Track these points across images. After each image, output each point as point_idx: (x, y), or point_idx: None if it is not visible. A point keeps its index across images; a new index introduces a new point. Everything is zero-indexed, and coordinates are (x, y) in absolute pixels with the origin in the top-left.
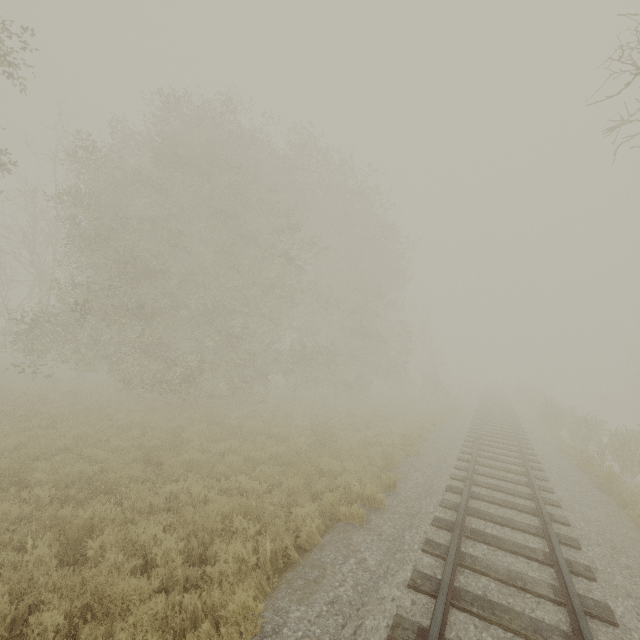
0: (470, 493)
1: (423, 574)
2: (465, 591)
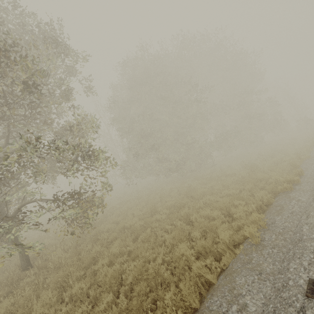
0: None
1: None
2: None
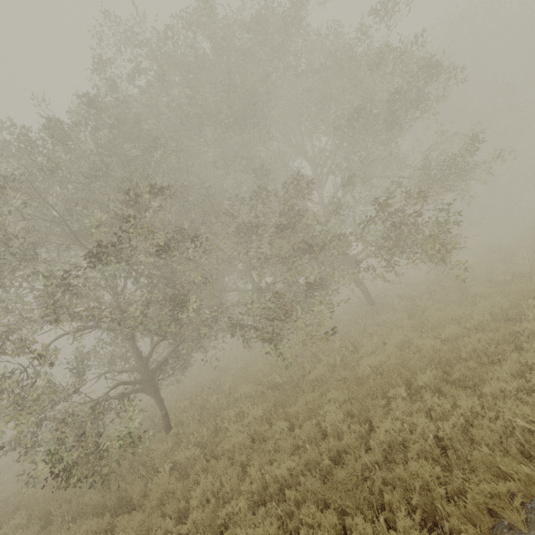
0: None
1: None
2: None
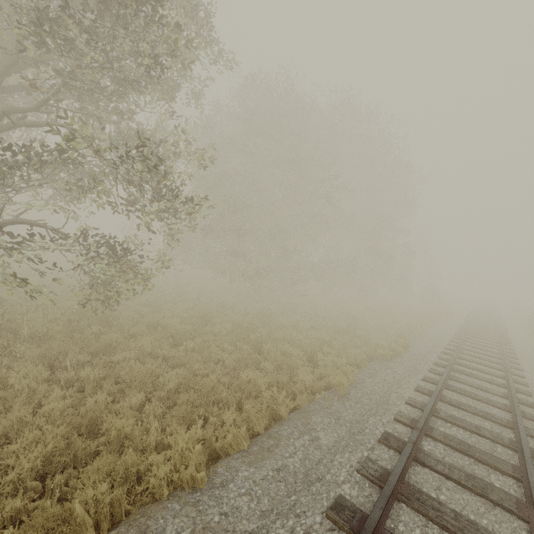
0: (458, 356)
1: (430, 377)
2: (452, 385)
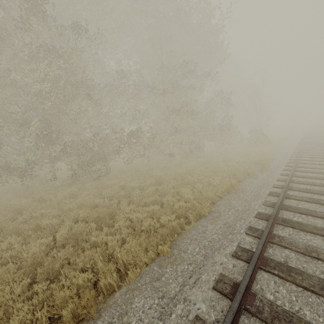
0: None
1: None
2: None
